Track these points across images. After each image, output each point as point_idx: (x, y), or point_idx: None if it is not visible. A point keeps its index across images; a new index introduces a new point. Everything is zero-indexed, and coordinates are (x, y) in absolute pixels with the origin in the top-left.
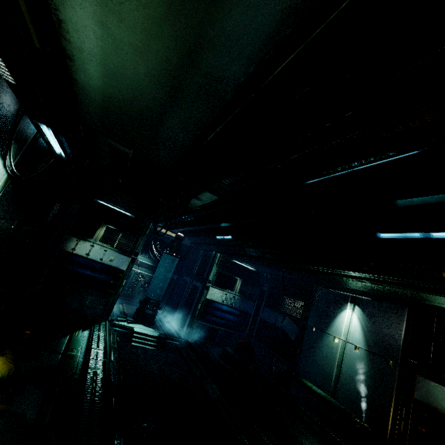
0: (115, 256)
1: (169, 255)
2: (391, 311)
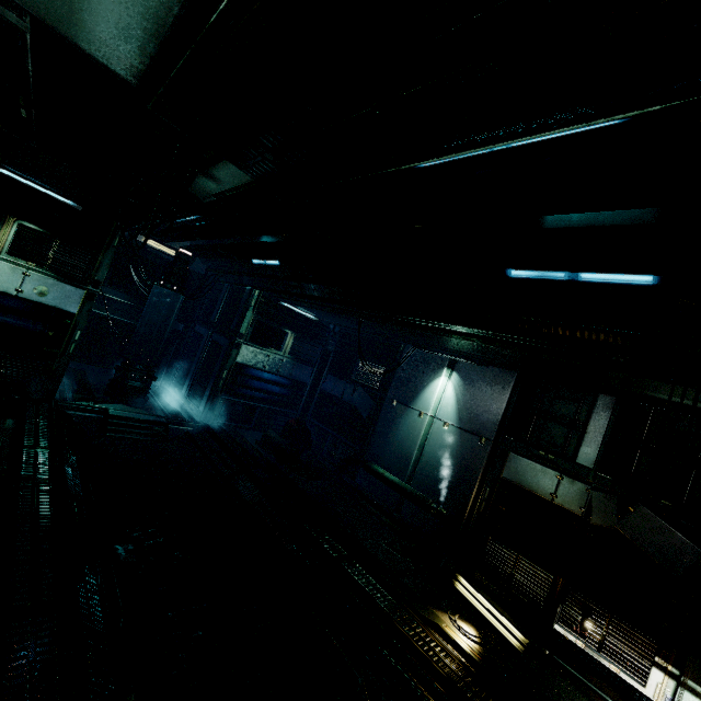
0: (51, 287)
1: (165, 289)
2: (497, 378)
